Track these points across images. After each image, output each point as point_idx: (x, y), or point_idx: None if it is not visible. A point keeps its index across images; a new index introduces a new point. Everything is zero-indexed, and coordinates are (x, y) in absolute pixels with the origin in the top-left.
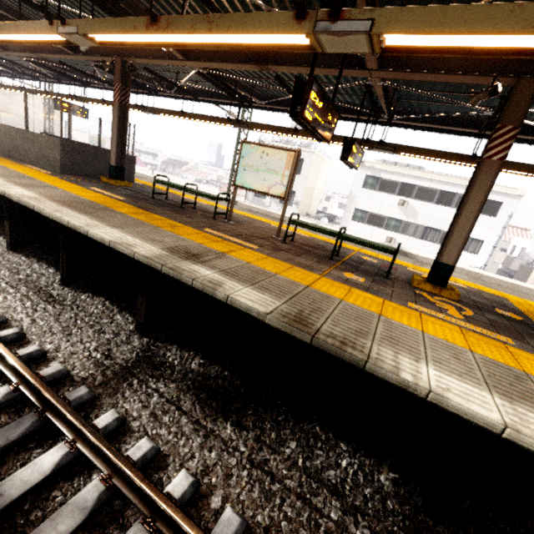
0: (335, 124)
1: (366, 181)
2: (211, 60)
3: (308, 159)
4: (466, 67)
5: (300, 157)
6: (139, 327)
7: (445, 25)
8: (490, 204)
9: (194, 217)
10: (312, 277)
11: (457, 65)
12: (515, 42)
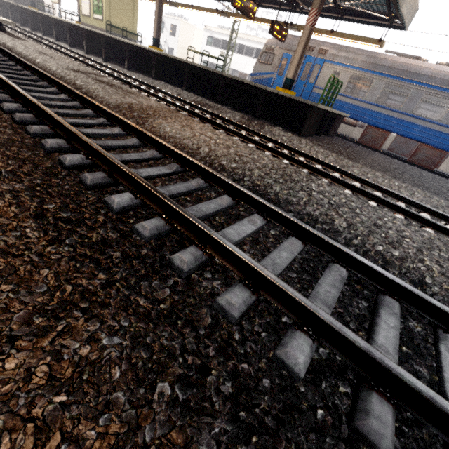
0: None
1: (208, 40)
2: None
3: (178, 25)
4: None
5: (175, 24)
6: (11, 20)
7: None
8: (258, 51)
9: None
10: None
11: None
12: None
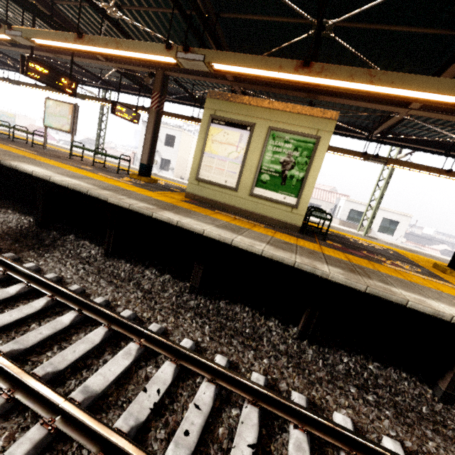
0: (75, 86)
1: None
2: (28, 48)
3: (179, 136)
4: (141, 63)
5: (173, 134)
6: None
7: (41, 37)
8: None
9: (15, 144)
10: (48, 160)
11: (138, 62)
12: (68, 46)
